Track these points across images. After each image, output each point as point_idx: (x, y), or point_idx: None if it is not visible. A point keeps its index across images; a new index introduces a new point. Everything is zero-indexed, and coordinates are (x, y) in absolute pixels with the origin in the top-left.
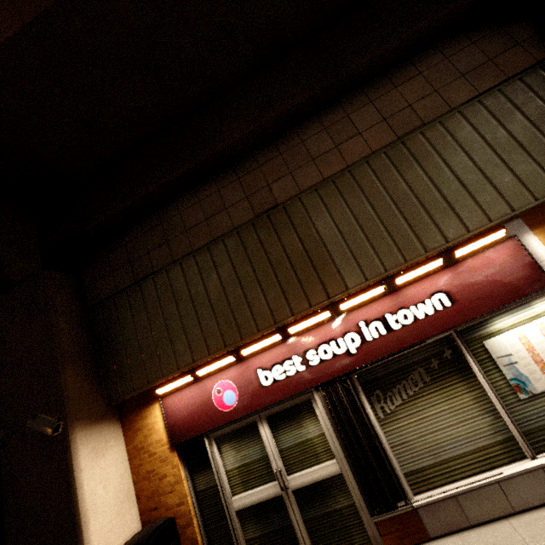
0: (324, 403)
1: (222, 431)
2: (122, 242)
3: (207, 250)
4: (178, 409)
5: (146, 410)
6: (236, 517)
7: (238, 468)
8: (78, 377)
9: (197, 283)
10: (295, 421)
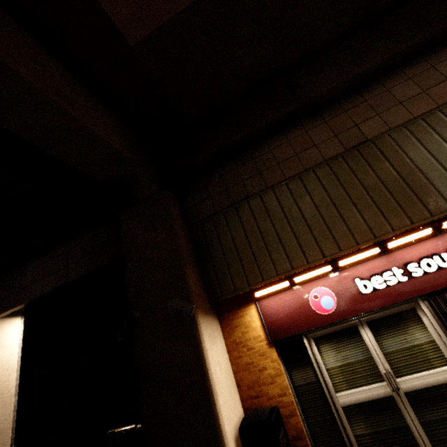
0: (433, 311)
1: (321, 332)
2: (218, 174)
3: (298, 179)
4: (275, 310)
5: (243, 310)
6: (342, 412)
7: (339, 367)
8: (193, 275)
9: (291, 204)
10: (398, 328)
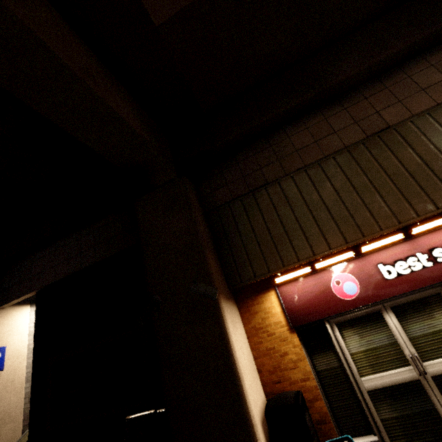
0: None
1: (343, 317)
2: (234, 161)
3: (318, 166)
4: (296, 296)
5: (262, 296)
6: (368, 396)
7: (363, 352)
8: (213, 261)
9: (311, 191)
10: (424, 313)
